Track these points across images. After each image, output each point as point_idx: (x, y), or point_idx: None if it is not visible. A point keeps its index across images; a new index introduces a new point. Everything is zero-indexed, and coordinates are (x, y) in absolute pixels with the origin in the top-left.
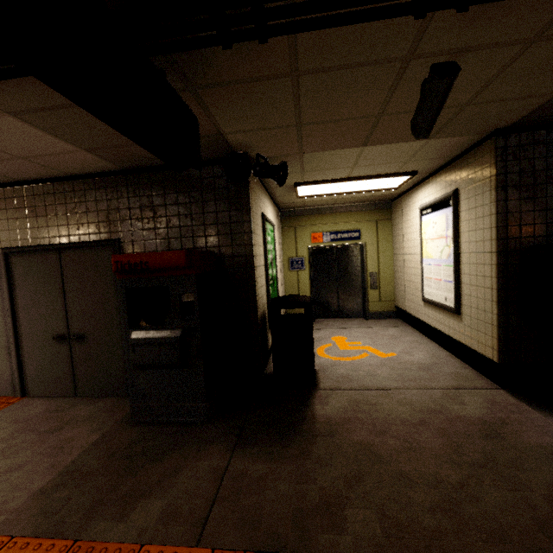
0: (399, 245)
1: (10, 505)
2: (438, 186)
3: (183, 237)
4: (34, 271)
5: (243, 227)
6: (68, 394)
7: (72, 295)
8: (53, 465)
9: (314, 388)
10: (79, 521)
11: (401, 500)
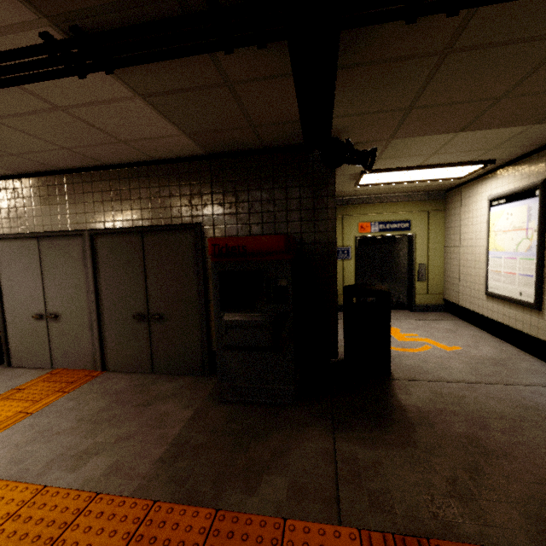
0: (454, 237)
1: (138, 471)
2: (518, 175)
3: (265, 222)
4: (118, 252)
5: (326, 214)
6: (145, 370)
7: (152, 277)
8: (161, 436)
9: (388, 377)
10: (211, 491)
11: (536, 496)
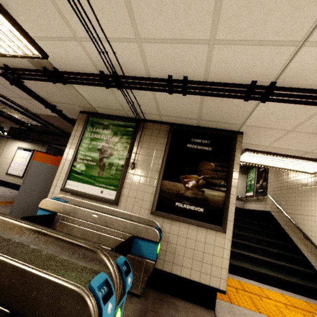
0: None
1: None
2: (29, 145)
3: None
4: None
5: None
6: None
7: None
8: None
9: None
10: None
11: None
